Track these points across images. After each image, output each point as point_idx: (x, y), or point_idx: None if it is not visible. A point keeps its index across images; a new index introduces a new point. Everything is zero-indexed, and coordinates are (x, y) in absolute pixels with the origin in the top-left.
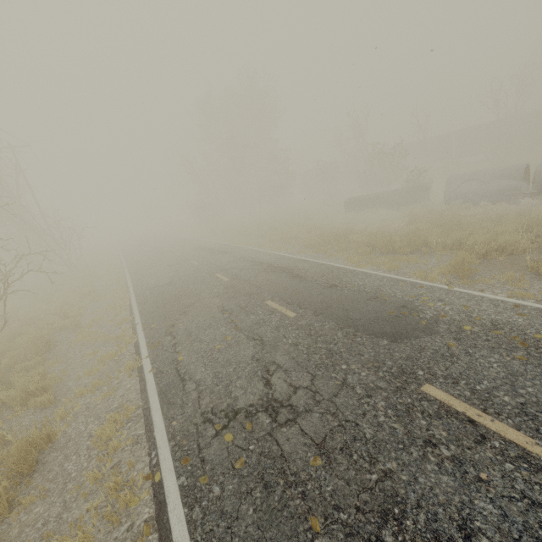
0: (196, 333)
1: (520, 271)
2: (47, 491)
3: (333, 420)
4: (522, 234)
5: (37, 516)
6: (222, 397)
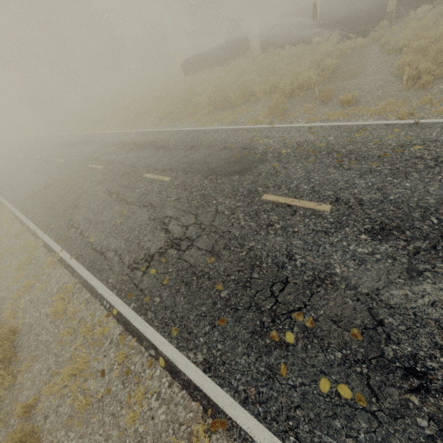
0: (95, 218)
1: (312, 101)
2: (36, 357)
3: (215, 235)
4: (314, 70)
5: (39, 370)
6: (138, 252)
